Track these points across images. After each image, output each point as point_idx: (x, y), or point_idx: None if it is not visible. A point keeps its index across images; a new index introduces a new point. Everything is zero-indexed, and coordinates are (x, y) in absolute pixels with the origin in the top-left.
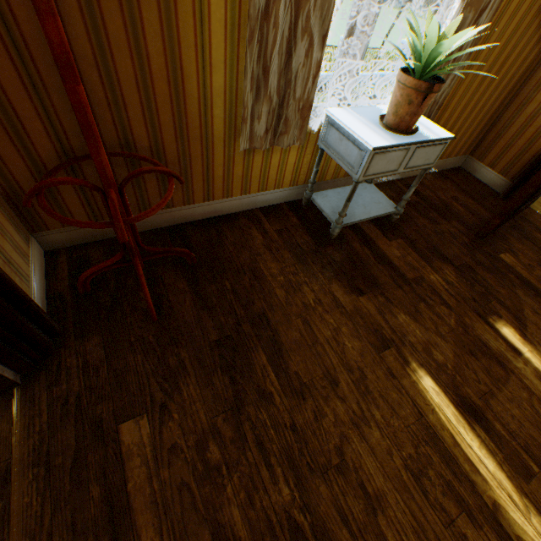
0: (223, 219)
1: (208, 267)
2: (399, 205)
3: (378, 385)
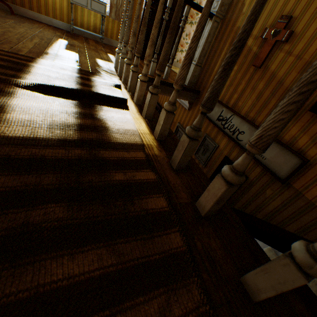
0: (37, 21)
1: (18, 17)
2: (102, 35)
3: (46, 35)
